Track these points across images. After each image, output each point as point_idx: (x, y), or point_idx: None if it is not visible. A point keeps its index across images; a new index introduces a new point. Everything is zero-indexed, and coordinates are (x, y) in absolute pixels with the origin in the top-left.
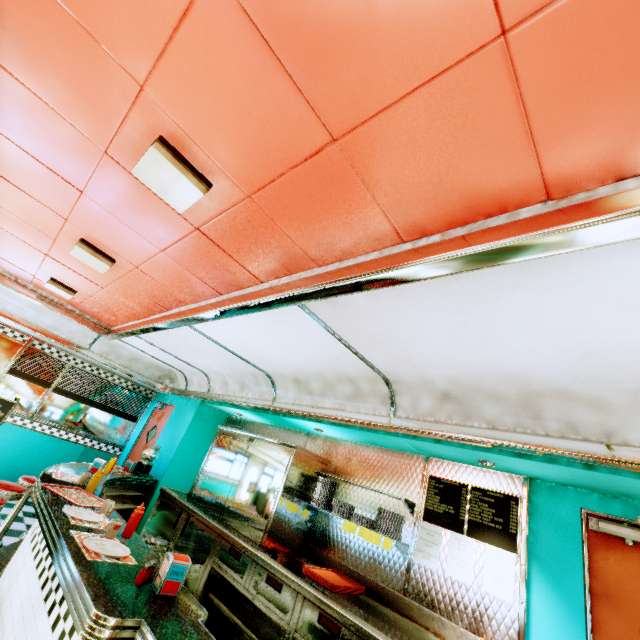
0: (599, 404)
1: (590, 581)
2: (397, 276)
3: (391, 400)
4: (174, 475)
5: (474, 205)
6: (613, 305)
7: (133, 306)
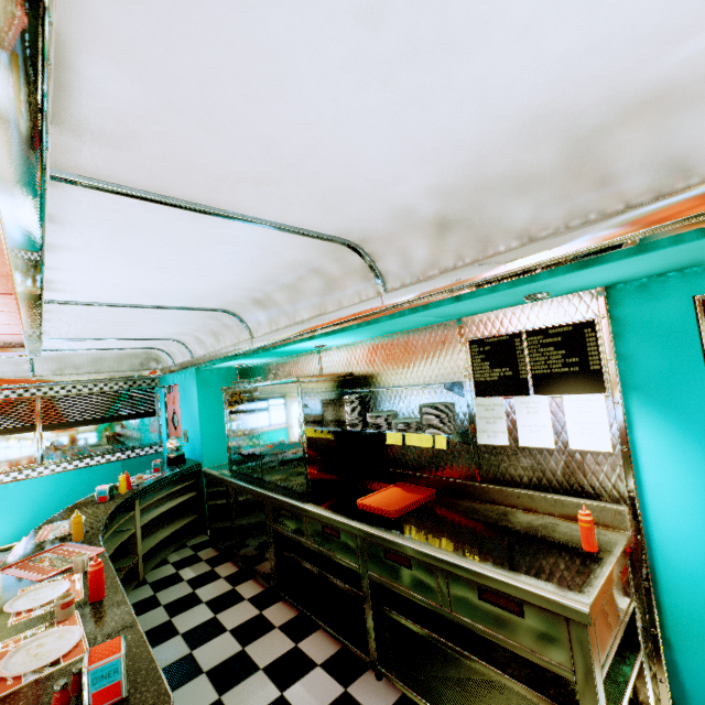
0: None
1: None
2: None
3: (372, 271)
4: (214, 451)
5: None
6: None
7: None
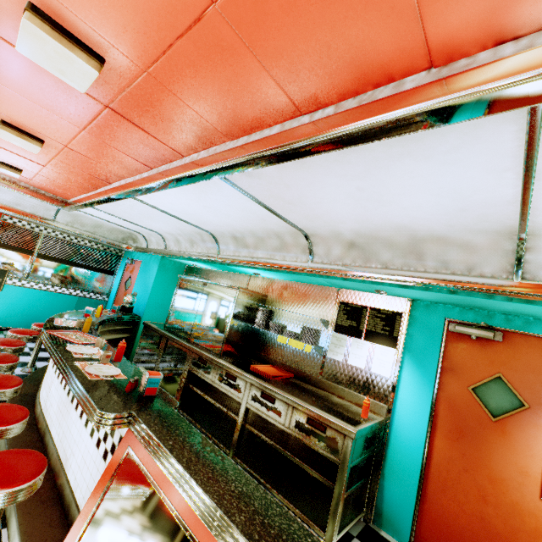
0: (468, 246)
1: (442, 362)
2: (296, 151)
3: (309, 250)
4: (152, 312)
5: (363, 75)
6: (483, 169)
7: (78, 181)
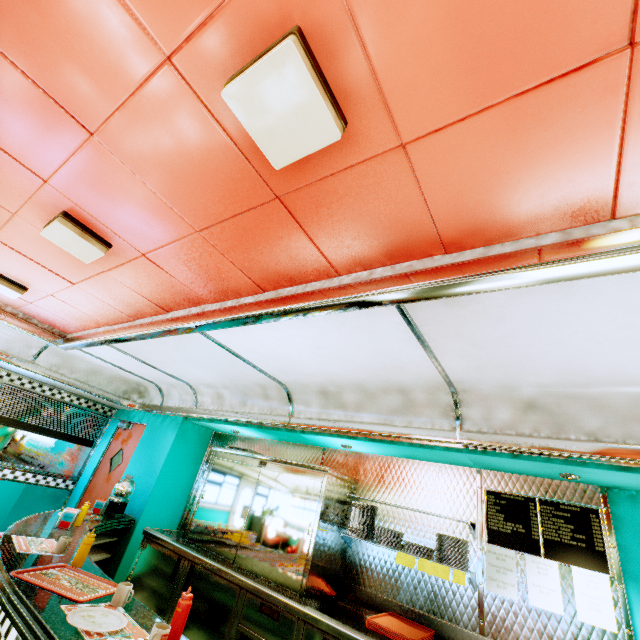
0: None
1: None
2: (615, 264)
3: (456, 412)
4: (155, 510)
5: None
6: None
7: (113, 307)
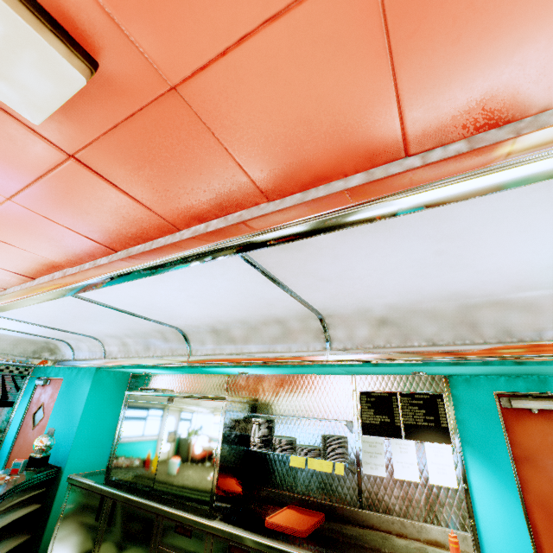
0: (531, 308)
1: (511, 450)
2: (409, 203)
3: (325, 334)
4: (80, 455)
5: (537, 91)
6: None
7: None
